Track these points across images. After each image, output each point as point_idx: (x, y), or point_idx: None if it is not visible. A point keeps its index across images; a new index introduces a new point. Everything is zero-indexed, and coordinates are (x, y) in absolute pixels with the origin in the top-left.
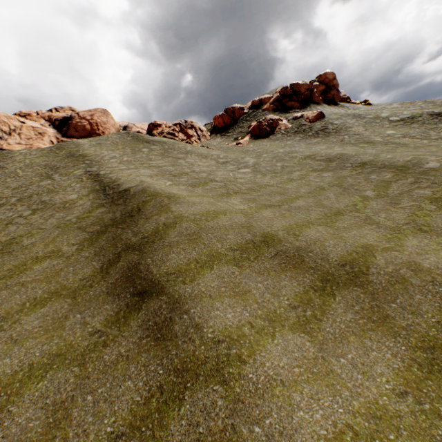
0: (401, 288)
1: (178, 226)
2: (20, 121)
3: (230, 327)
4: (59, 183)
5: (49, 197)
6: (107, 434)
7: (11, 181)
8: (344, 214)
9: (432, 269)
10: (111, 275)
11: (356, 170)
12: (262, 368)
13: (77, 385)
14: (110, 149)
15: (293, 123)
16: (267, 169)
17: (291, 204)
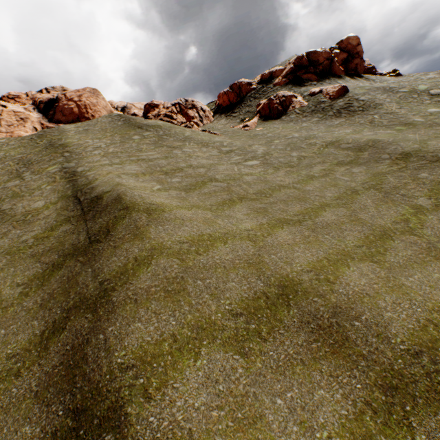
0: None
1: (155, 266)
2: (1, 104)
3: None
4: (28, 184)
5: (11, 204)
6: None
7: None
8: (393, 237)
9: None
10: (49, 356)
11: (398, 165)
12: None
13: None
14: (96, 137)
15: (310, 101)
16: (280, 161)
17: (316, 219)
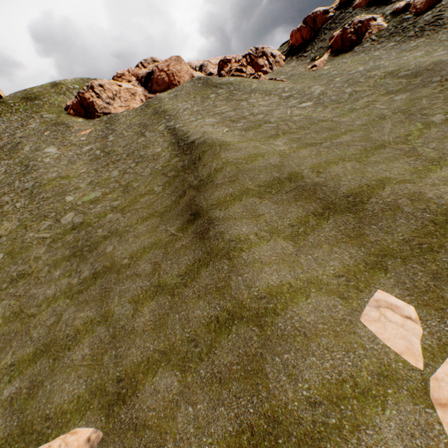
0: (390, 214)
1: (223, 169)
2: (118, 85)
3: (241, 234)
4: (149, 139)
5: (144, 152)
6: (175, 274)
7: (121, 142)
8: (386, 147)
9: (432, 199)
10: (180, 205)
11: (442, 86)
12: (252, 254)
13: (163, 256)
14: (183, 100)
15: (391, 21)
16: (331, 99)
17: (334, 141)
